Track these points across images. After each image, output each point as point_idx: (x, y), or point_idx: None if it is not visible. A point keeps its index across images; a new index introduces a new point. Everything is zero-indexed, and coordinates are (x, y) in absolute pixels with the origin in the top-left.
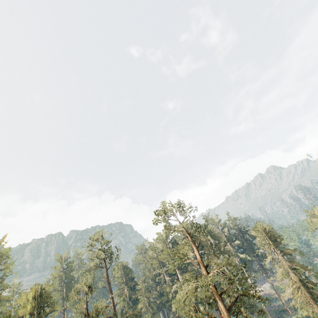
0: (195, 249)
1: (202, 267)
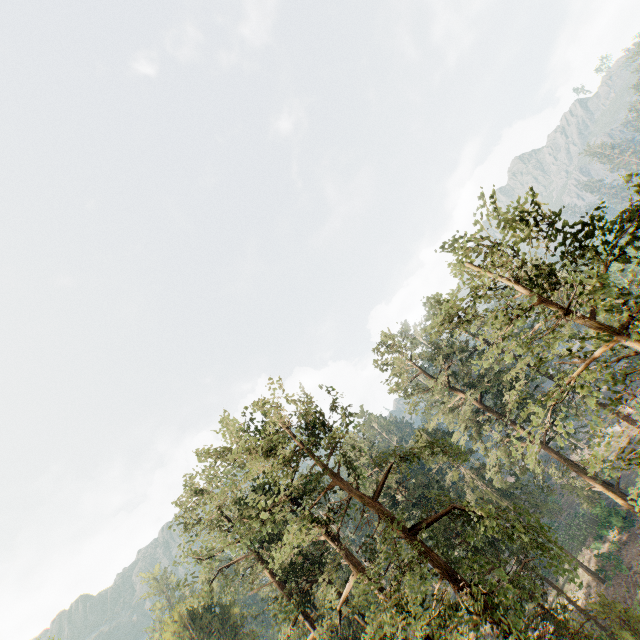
0: None
1: None
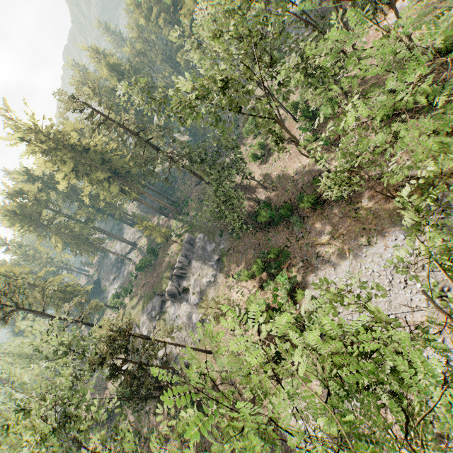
0: None
1: None
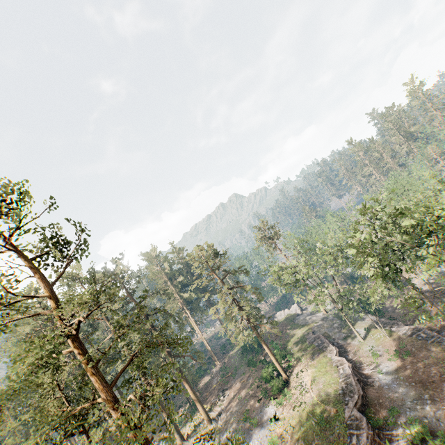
0: (43, 288)
1: (59, 322)
